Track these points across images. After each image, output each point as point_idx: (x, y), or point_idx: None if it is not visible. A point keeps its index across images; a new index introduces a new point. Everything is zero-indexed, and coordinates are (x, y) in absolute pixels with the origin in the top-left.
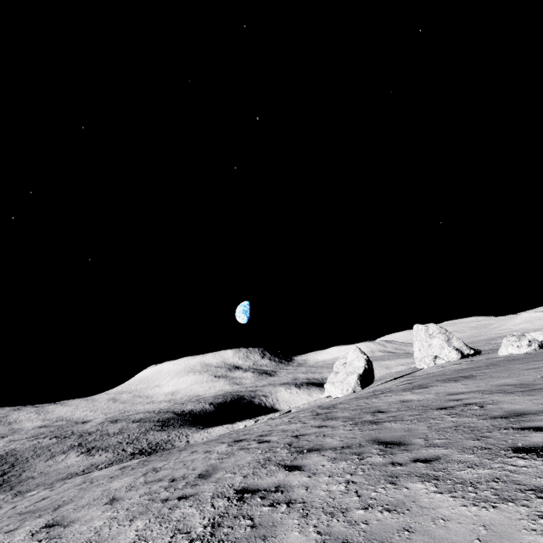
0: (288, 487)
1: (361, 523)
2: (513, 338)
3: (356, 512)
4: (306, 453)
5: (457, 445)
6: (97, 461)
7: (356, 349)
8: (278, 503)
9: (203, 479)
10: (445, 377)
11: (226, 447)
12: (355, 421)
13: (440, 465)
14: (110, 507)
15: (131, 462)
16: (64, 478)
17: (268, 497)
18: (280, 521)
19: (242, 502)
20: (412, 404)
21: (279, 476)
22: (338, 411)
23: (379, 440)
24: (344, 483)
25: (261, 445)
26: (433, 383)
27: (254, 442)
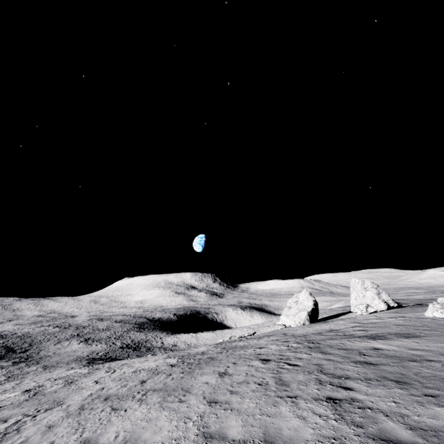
0: (358, 400)
1: (422, 422)
2: (438, 306)
3: (414, 417)
4: (343, 379)
5: (443, 389)
6: (96, 350)
7: (307, 292)
8: (363, 408)
9: (286, 387)
10: (395, 332)
11: (263, 364)
12: (351, 359)
13: (442, 399)
14: (241, 396)
15: (155, 359)
16: (76, 359)
17: (352, 404)
18: (375, 416)
19: (339, 404)
20: (385, 352)
21: (343, 392)
22: (326, 348)
23: (388, 378)
24: (393, 402)
25: (295, 367)
26: (389, 336)
27: (284, 364)
